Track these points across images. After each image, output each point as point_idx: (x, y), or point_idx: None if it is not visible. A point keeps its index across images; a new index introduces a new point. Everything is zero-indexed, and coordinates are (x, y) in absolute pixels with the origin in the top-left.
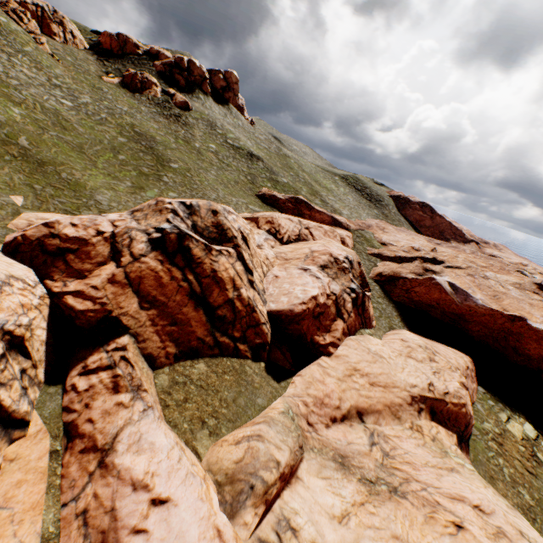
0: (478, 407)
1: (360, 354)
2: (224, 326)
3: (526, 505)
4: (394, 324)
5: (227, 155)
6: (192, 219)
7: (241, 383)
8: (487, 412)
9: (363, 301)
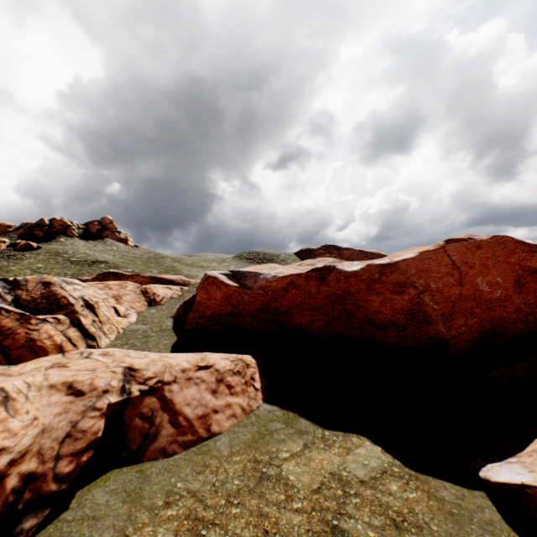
0: (217, 443)
1: None
2: None
3: None
4: None
5: (55, 267)
6: None
7: None
8: (240, 448)
9: None
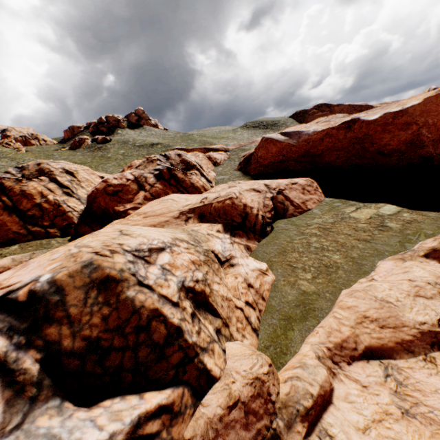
0: (313, 212)
1: (151, 205)
2: (35, 221)
3: (328, 263)
4: None
5: (132, 152)
6: (22, 173)
7: (39, 248)
8: (325, 212)
9: (173, 175)
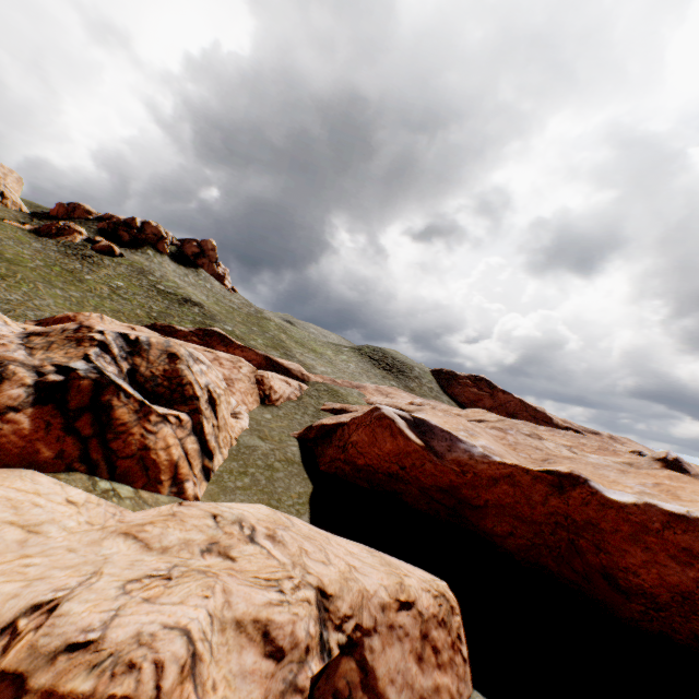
0: None
1: None
2: None
3: None
4: (276, 505)
5: (139, 293)
6: None
7: None
8: None
9: (103, 403)
